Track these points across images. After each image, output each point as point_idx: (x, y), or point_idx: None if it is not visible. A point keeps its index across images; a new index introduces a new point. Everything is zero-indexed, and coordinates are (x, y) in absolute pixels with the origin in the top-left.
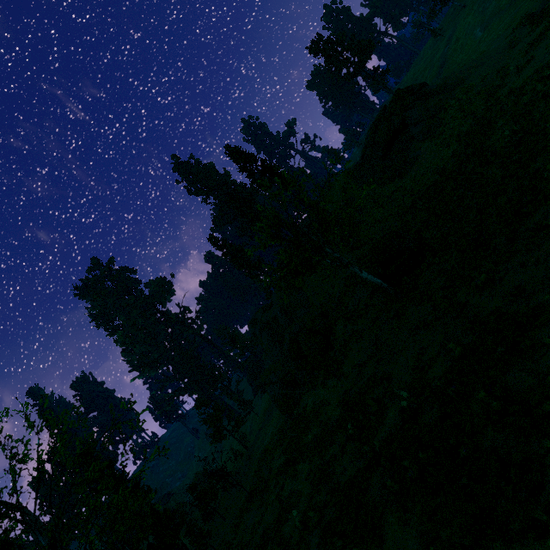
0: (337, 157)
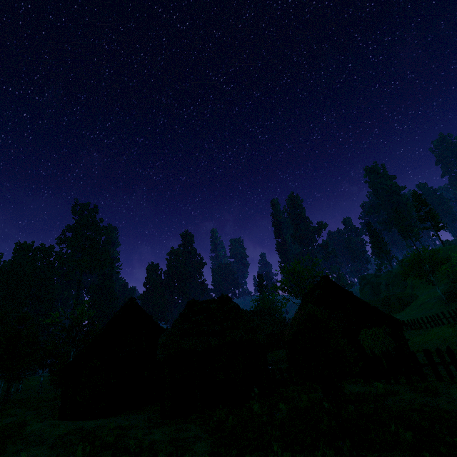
0: (455, 254)
